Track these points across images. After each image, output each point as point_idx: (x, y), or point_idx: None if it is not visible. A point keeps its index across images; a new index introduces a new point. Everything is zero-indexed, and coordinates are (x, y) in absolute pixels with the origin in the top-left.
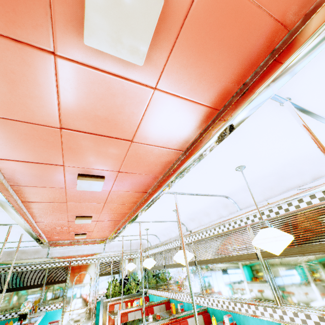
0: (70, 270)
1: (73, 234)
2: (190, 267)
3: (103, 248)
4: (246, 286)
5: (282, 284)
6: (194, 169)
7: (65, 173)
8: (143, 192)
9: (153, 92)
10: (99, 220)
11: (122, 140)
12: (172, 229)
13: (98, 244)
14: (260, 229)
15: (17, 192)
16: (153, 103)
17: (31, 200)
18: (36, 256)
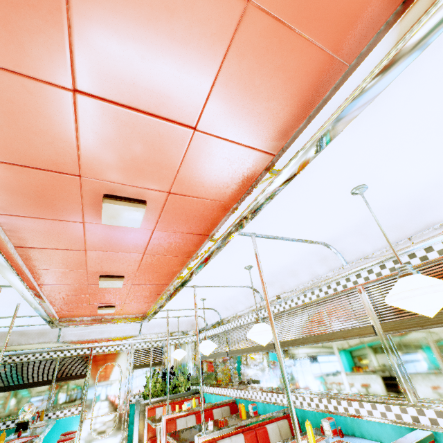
0: (91, 360)
1: (95, 307)
2: (266, 353)
3: (139, 329)
4: (356, 376)
5: (415, 369)
6: (288, 189)
7: (83, 193)
8: (203, 235)
9: (243, 8)
10: (134, 283)
11: (179, 125)
12: (240, 300)
13: (132, 322)
14: (398, 279)
15: (5, 227)
16: (239, 40)
17: (30, 245)
18: (42, 339)
